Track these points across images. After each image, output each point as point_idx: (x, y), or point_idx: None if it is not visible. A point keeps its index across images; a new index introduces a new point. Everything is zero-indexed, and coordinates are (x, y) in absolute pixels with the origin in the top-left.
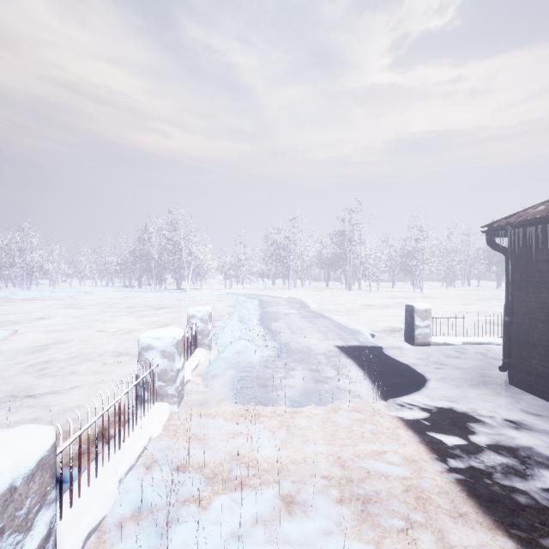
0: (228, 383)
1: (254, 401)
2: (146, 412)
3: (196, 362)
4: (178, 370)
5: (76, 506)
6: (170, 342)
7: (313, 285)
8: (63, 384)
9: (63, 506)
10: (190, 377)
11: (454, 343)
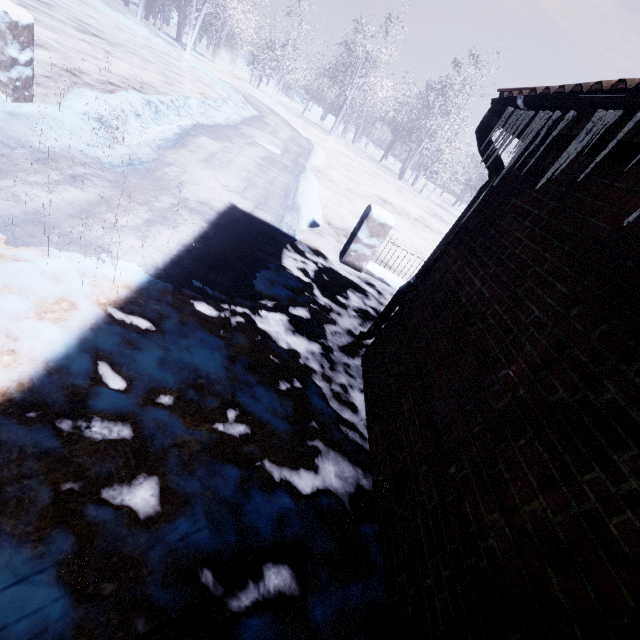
0: None
1: None
2: None
3: None
4: None
5: None
6: None
7: (370, 150)
8: None
9: None
10: None
11: (391, 285)
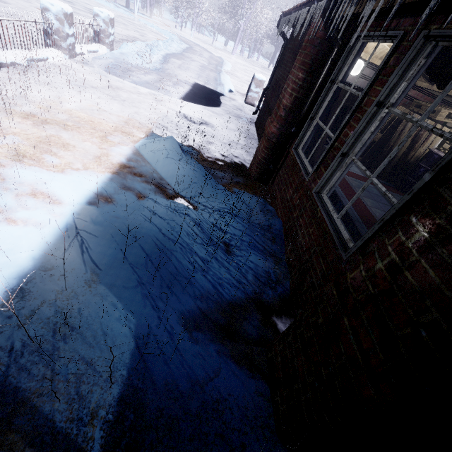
0: (106, 63)
1: (113, 73)
2: (48, 49)
3: (94, 49)
4: (68, 34)
5: (7, 53)
6: (60, 11)
7: (261, 62)
8: (3, 24)
9: (1, 51)
10: (86, 53)
11: None
